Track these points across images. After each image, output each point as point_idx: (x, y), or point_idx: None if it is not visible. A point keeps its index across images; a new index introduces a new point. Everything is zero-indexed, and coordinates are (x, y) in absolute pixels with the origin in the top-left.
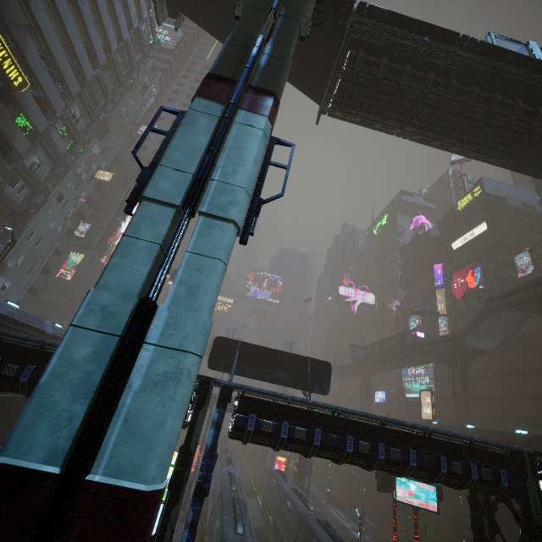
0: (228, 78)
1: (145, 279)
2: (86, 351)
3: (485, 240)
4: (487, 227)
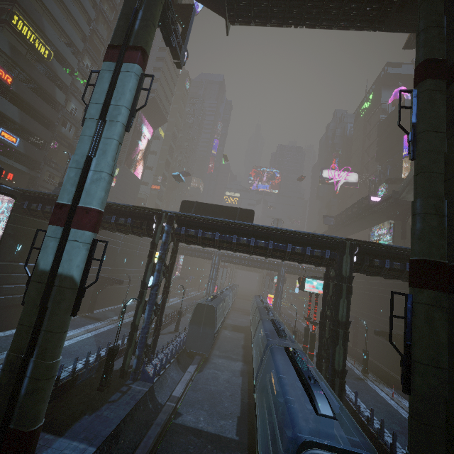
0: (118, 45)
1: (89, 150)
2: (73, 174)
3: None
4: None
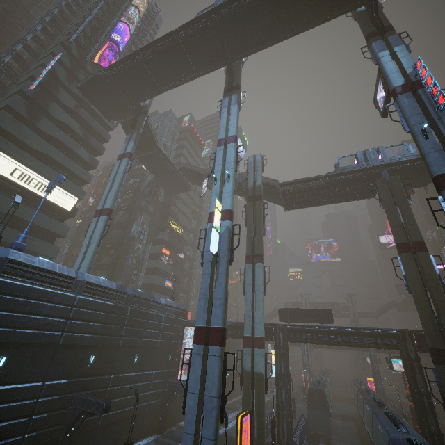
0: (250, 255)
1: (251, 307)
2: (248, 321)
3: None
4: None
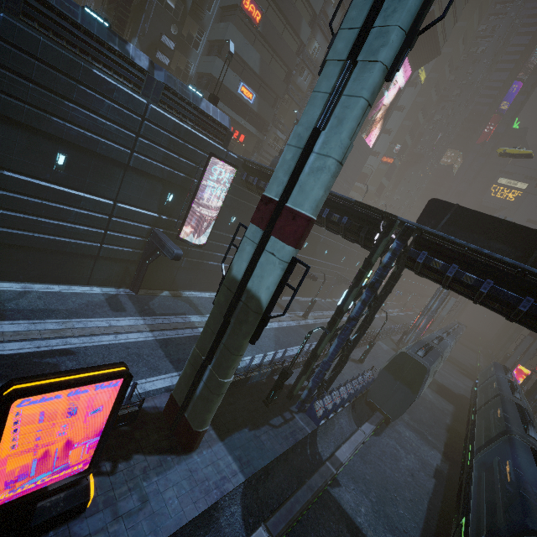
0: None
1: (319, 117)
2: (290, 156)
3: None
4: None
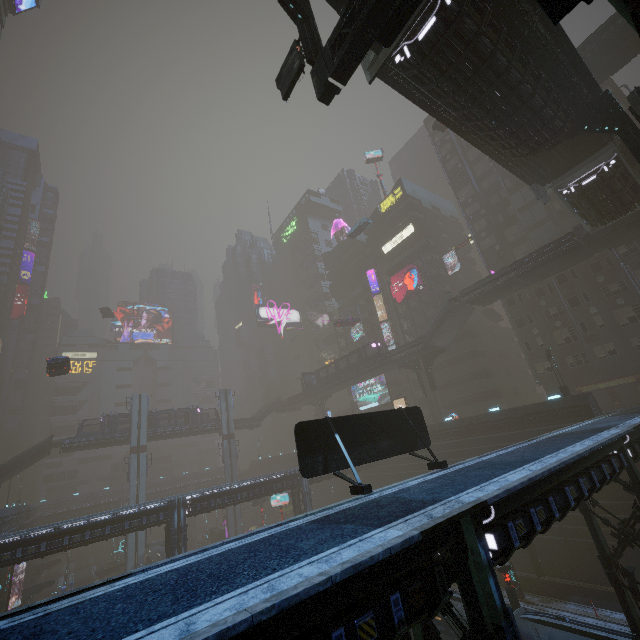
0: None
1: None
2: None
3: (412, 242)
4: (414, 229)
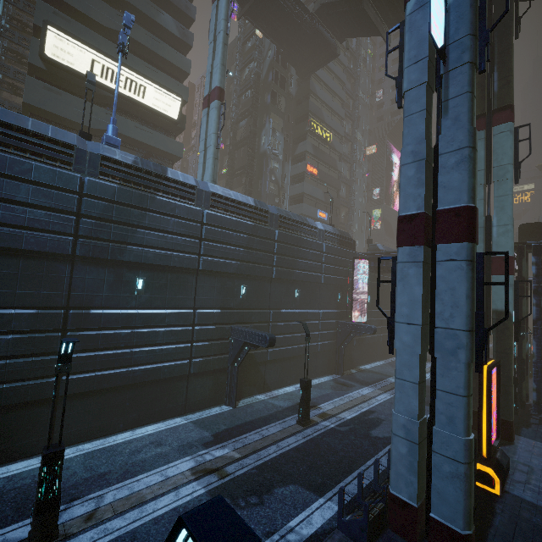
0: (480, 114)
1: (483, 211)
2: None
3: None
4: None
